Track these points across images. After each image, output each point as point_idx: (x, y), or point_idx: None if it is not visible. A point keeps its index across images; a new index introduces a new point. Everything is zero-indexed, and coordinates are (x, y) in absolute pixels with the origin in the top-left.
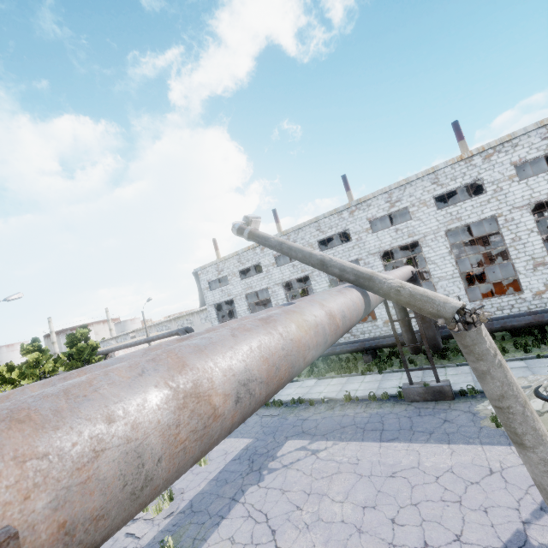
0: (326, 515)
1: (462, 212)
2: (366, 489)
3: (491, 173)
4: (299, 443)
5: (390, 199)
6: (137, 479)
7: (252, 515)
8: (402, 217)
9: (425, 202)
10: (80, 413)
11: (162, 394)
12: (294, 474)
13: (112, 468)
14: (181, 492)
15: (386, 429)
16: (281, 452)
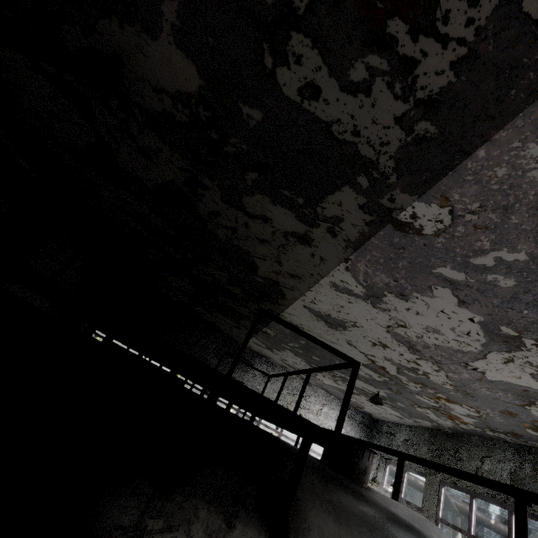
0: None
1: None
2: None
3: None
4: None
5: None
6: None
7: None
8: None
9: None
10: None
11: None
12: None
13: None
14: None
15: None
16: None
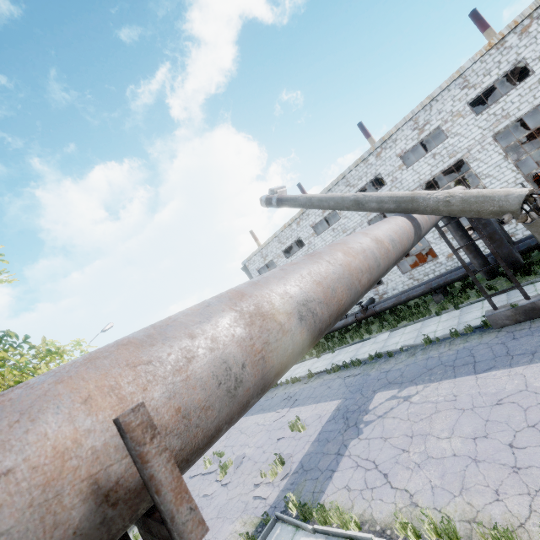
0: (435, 453)
1: (509, 107)
2: (471, 421)
3: (533, 47)
4: (388, 393)
5: (416, 125)
6: (228, 380)
7: (360, 464)
8: (437, 141)
9: (459, 113)
10: (166, 334)
11: (229, 316)
12: (392, 422)
13: (205, 370)
14: (290, 456)
15: (479, 360)
16: (372, 405)
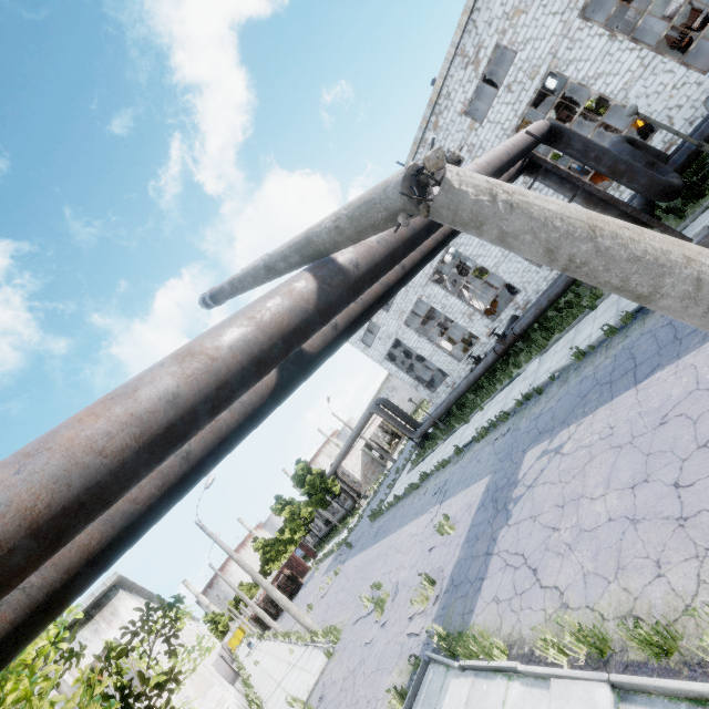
0: (588, 522)
1: None
2: (629, 462)
3: None
4: (538, 449)
5: (466, 59)
6: None
7: (508, 562)
8: None
9: (517, 9)
10: None
11: None
12: (541, 491)
13: None
14: (440, 571)
15: (640, 362)
16: (521, 473)
